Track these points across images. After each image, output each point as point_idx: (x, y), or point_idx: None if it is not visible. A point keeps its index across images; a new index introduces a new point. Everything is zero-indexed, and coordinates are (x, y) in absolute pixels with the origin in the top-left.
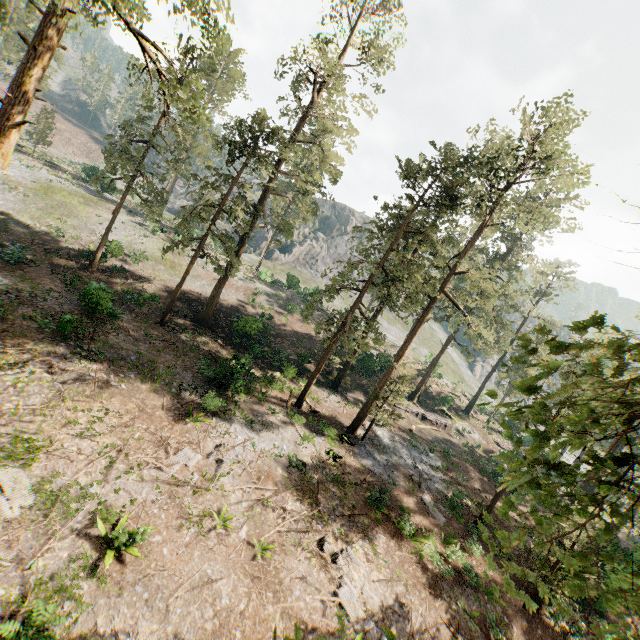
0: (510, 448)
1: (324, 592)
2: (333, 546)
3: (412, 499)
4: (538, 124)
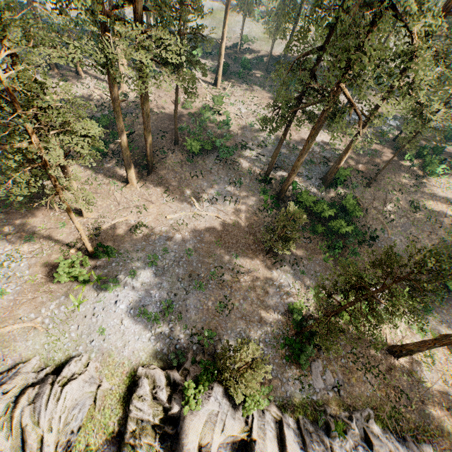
0: None
1: None
2: None
3: None
4: None
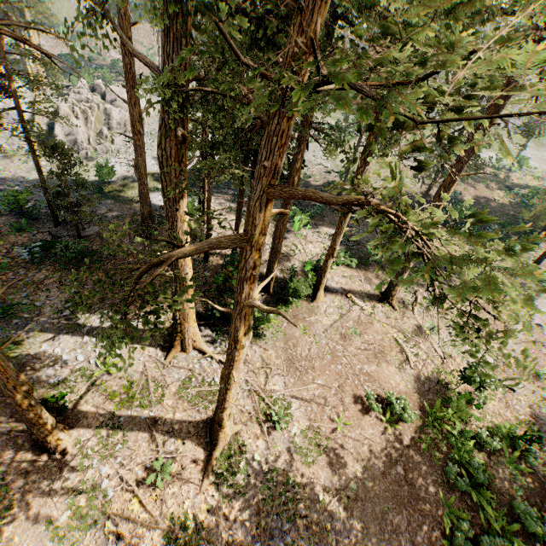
0: None
1: None
2: None
3: None
4: None
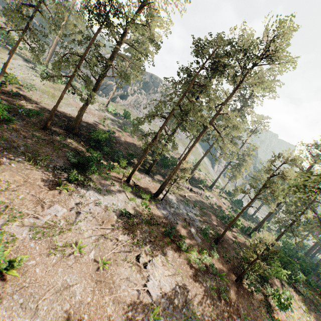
0: (229, 205)
1: (139, 285)
2: (145, 259)
3: (185, 231)
4: (273, 31)
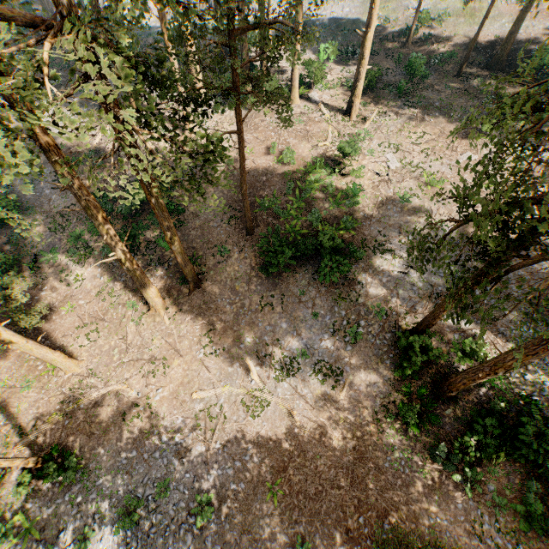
0: None
1: None
2: None
3: None
4: None
